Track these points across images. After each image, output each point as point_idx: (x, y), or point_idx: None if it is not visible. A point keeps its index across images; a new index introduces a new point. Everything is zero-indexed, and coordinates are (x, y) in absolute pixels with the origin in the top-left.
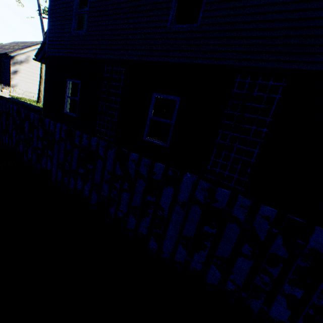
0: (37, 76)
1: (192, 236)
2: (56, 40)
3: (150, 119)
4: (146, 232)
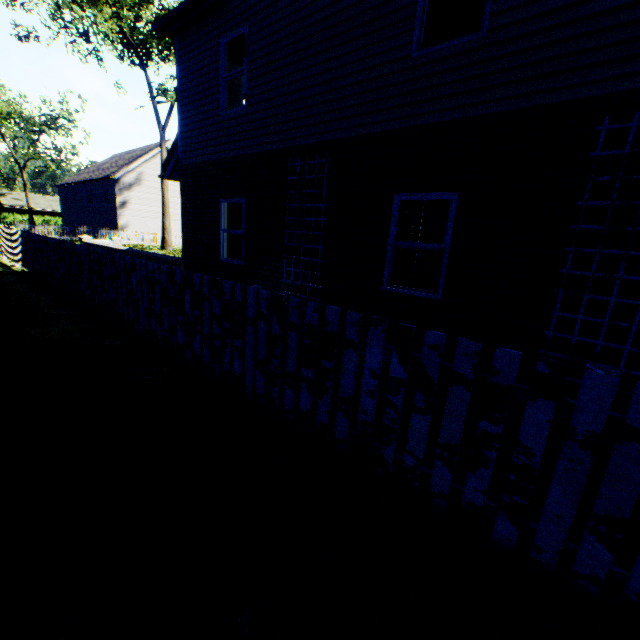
0: (155, 204)
1: (625, 518)
2: (194, 135)
3: (392, 247)
4: (483, 501)
